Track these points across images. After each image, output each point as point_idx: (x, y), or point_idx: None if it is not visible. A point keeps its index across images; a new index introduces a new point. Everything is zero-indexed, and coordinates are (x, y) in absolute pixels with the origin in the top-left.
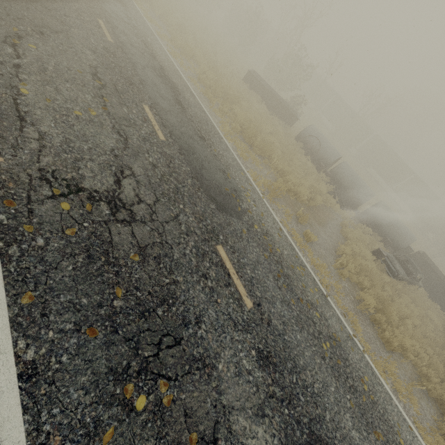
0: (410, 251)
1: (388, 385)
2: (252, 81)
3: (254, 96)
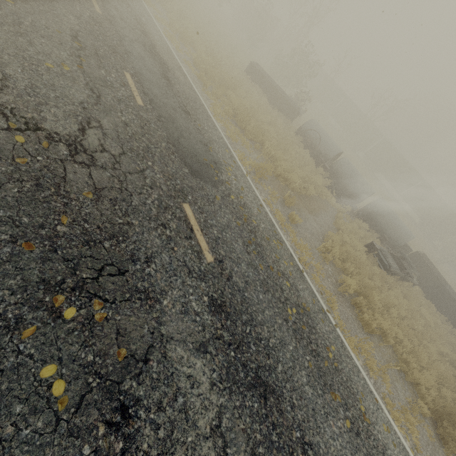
0: (409, 250)
1: (360, 361)
2: (254, 73)
3: (255, 88)
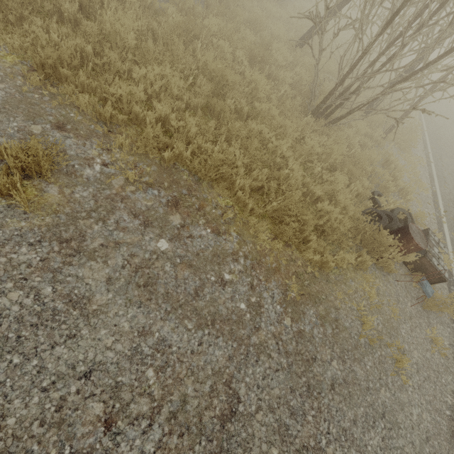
0: None
1: None
2: None
3: None
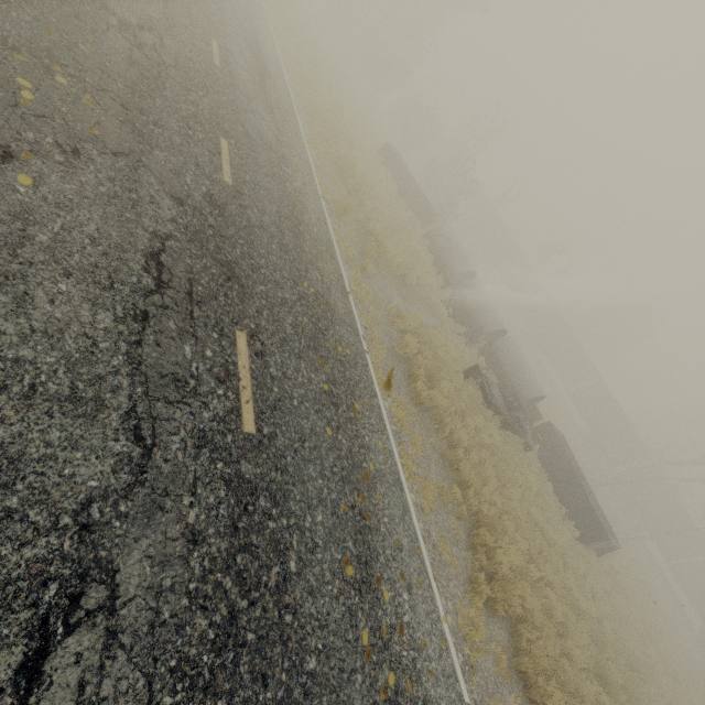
0: (538, 417)
1: (386, 404)
2: (389, 157)
3: (385, 171)
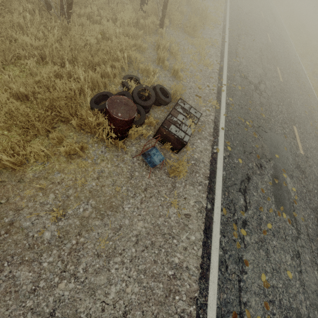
0: None
1: None
2: None
3: None
